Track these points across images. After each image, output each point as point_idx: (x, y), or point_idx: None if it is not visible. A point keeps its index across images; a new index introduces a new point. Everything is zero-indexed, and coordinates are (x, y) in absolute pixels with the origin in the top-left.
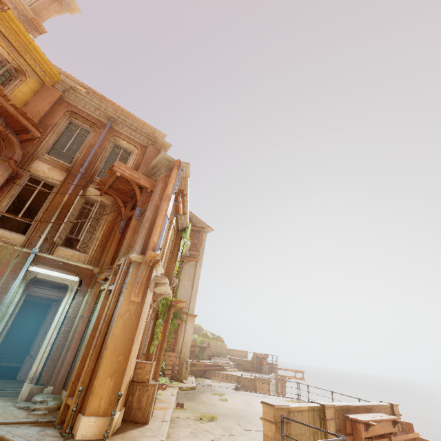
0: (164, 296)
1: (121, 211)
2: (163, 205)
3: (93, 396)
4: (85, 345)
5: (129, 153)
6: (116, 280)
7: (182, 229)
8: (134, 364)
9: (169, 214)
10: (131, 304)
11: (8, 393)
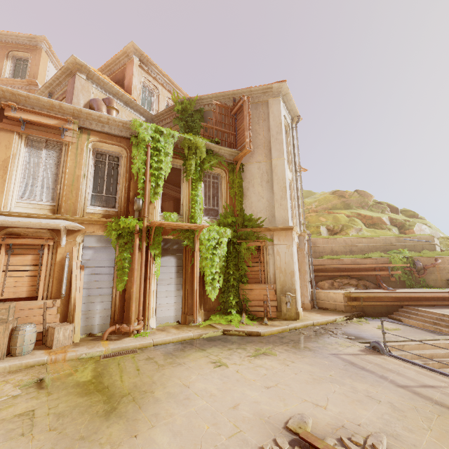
0: (62, 230)
1: None
2: None
3: None
4: None
5: None
6: None
7: (138, 133)
8: None
9: None
10: None
11: None
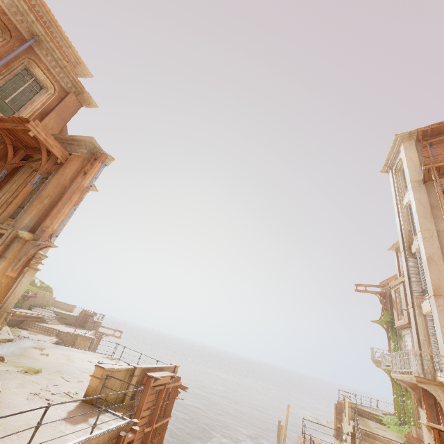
0: None
1: (8, 157)
2: (75, 195)
3: None
4: None
5: (41, 86)
6: None
7: None
8: None
9: None
10: (4, 277)
11: None
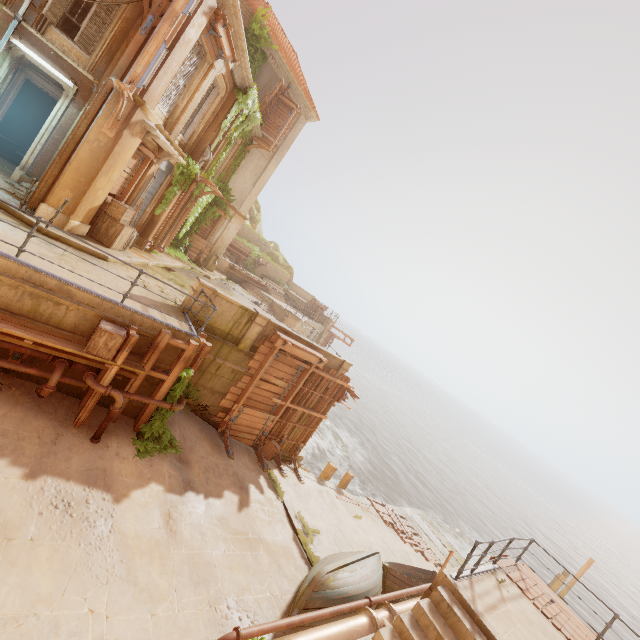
0: (173, 159)
1: (143, 9)
2: (164, 25)
3: (53, 195)
4: (57, 154)
5: None
6: (92, 102)
7: (243, 87)
8: (105, 197)
9: (190, 47)
10: (102, 135)
11: (5, 170)
